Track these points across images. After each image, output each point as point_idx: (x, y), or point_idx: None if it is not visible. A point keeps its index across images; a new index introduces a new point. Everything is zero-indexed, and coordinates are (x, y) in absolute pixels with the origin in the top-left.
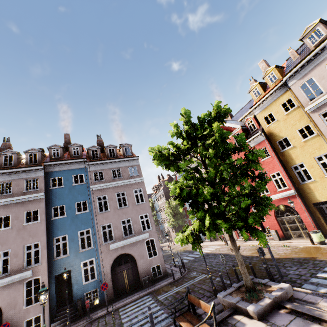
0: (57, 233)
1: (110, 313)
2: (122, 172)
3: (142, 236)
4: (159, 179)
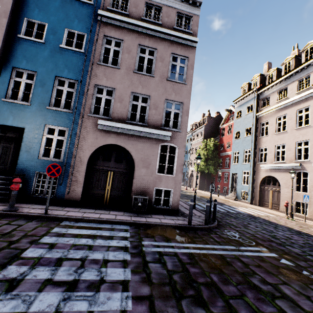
0: (21, 63)
1: (46, 219)
2: (163, 16)
3: (159, 133)
4: (203, 117)
